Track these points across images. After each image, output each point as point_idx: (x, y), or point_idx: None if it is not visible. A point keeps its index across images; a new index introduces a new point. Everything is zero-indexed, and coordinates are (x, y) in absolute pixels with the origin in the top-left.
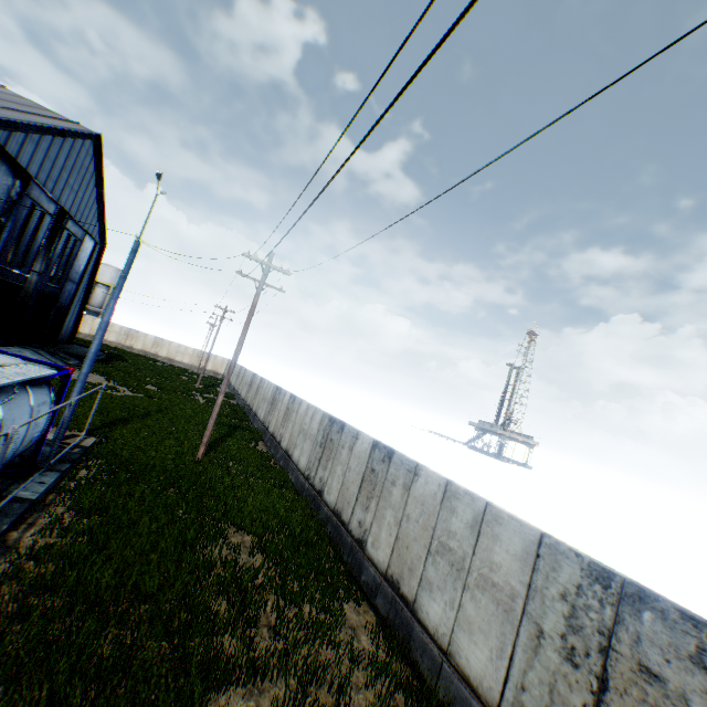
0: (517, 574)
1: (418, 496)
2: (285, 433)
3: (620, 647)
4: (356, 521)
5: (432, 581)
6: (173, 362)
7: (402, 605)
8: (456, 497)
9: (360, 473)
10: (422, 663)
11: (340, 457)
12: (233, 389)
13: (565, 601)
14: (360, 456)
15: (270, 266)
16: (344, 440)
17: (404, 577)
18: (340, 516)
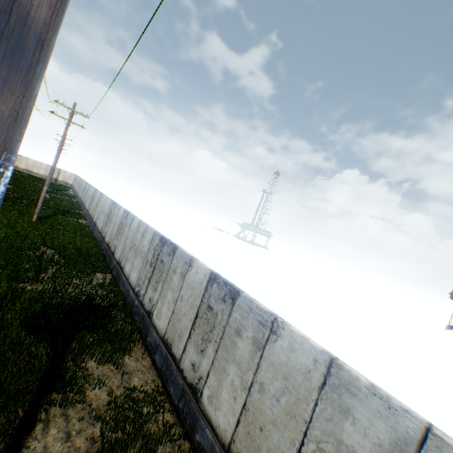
0: (147, 246)
1: (132, 229)
2: (96, 213)
3: (159, 257)
4: (113, 246)
5: (129, 258)
6: (32, 173)
7: (120, 270)
8: (141, 226)
9: (118, 225)
10: (121, 286)
11: (113, 220)
12: (76, 193)
13: (154, 250)
14: (119, 218)
15: (74, 111)
16: (115, 211)
17: (123, 260)
18: (109, 245)
